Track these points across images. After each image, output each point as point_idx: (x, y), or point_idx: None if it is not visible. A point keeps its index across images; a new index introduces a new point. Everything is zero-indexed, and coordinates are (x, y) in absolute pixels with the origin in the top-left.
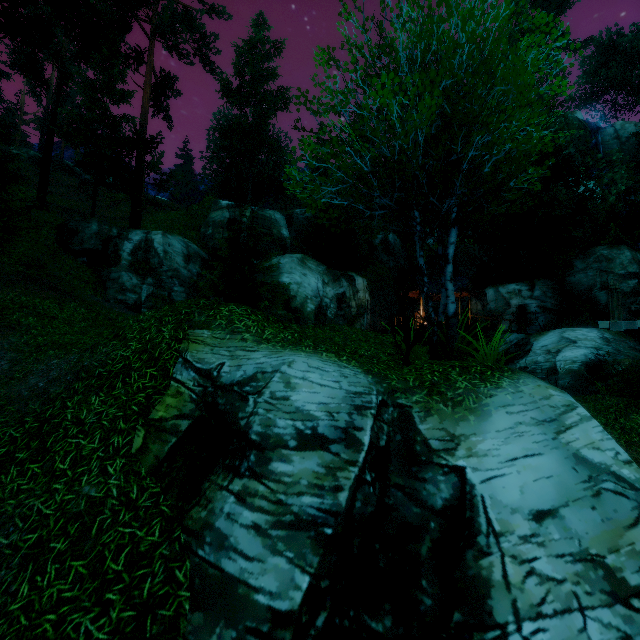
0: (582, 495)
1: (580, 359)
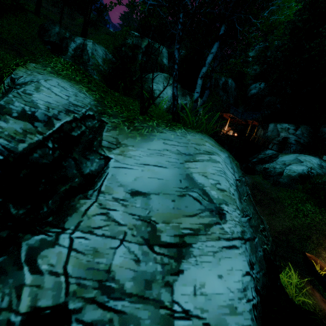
0: (172, 193)
1: (299, 171)
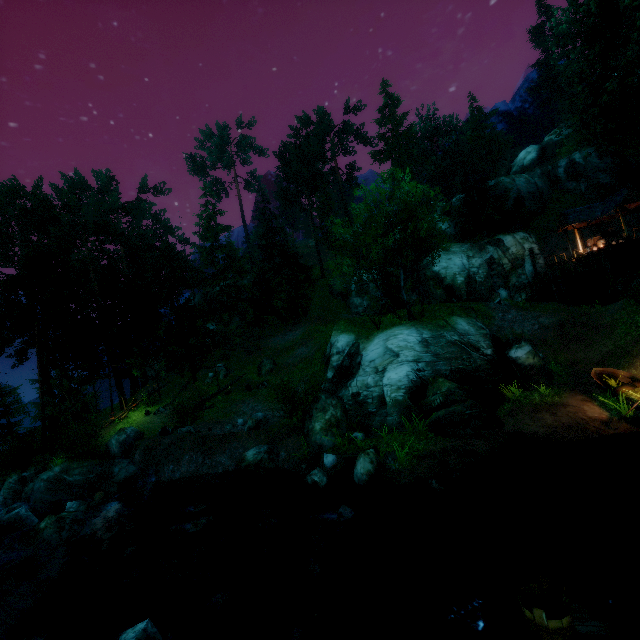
0: (381, 356)
1: None
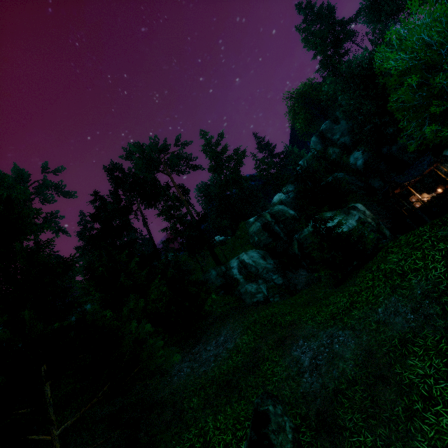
0: None
1: None
